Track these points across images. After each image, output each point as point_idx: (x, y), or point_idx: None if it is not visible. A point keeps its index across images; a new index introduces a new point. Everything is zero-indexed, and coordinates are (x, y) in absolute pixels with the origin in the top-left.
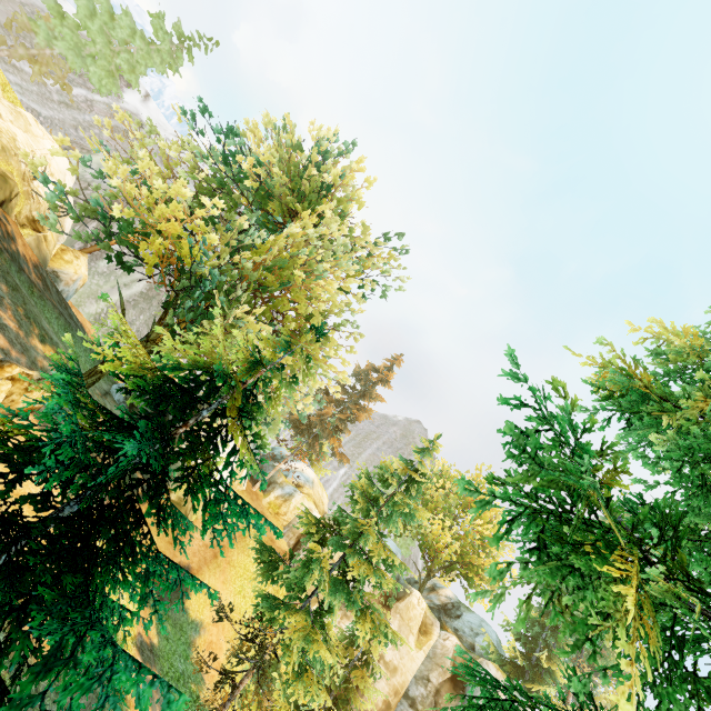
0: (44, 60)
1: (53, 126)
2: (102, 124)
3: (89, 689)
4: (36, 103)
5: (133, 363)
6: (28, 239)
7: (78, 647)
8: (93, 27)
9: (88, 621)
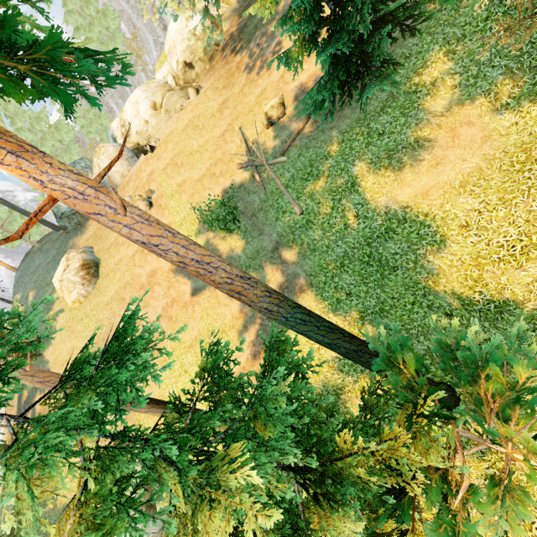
0: (133, 52)
1: (153, 31)
2: (125, 0)
3: (366, 6)
4: (150, 44)
5: (272, 0)
6: (228, 27)
7: (361, 6)
8: (94, 37)
9: (356, 4)
